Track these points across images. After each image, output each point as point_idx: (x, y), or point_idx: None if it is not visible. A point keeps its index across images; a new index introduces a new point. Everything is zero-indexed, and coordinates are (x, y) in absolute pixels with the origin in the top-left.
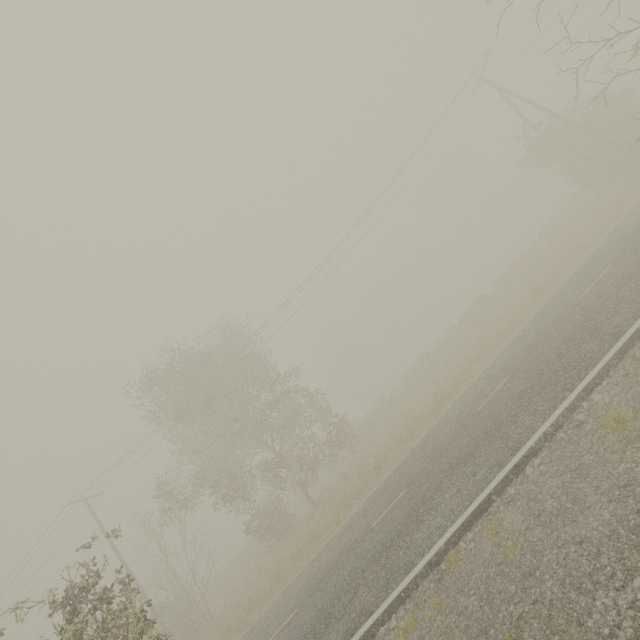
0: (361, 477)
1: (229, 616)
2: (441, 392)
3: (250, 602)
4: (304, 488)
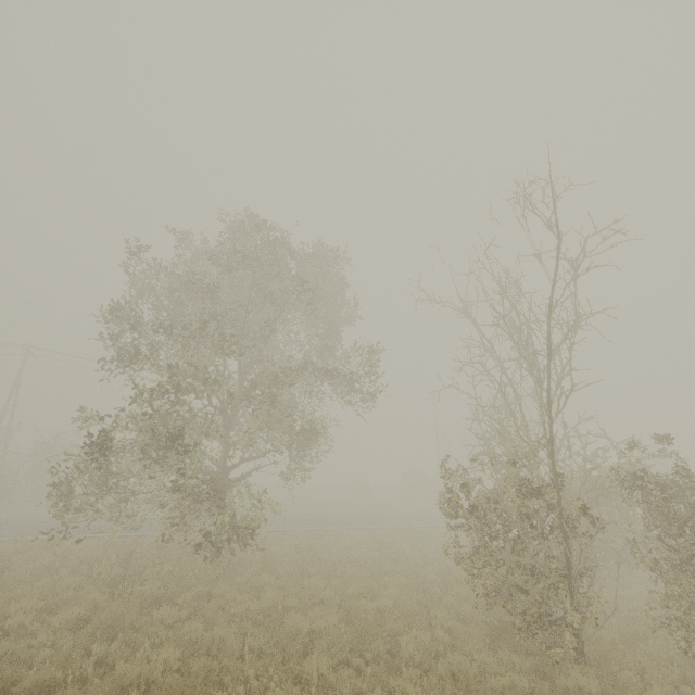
0: None
1: None
2: None
3: None
4: None
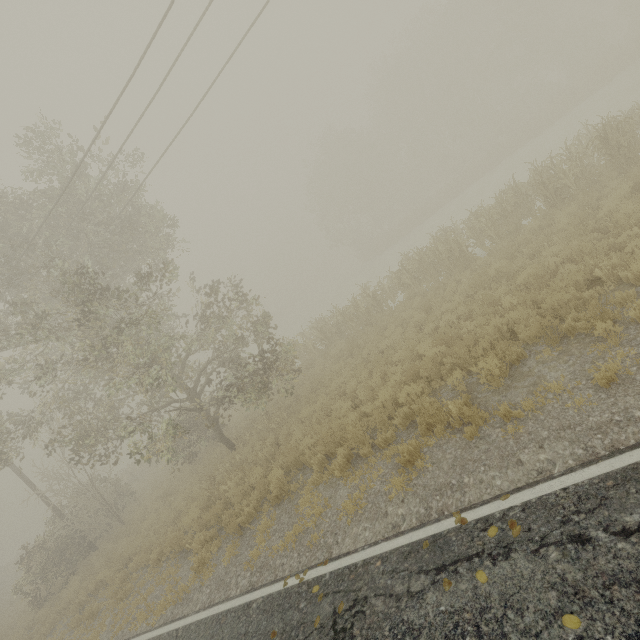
0: (261, 487)
1: (100, 573)
2: (438, 411)
3: (112, 582)
4: (215, 426)
